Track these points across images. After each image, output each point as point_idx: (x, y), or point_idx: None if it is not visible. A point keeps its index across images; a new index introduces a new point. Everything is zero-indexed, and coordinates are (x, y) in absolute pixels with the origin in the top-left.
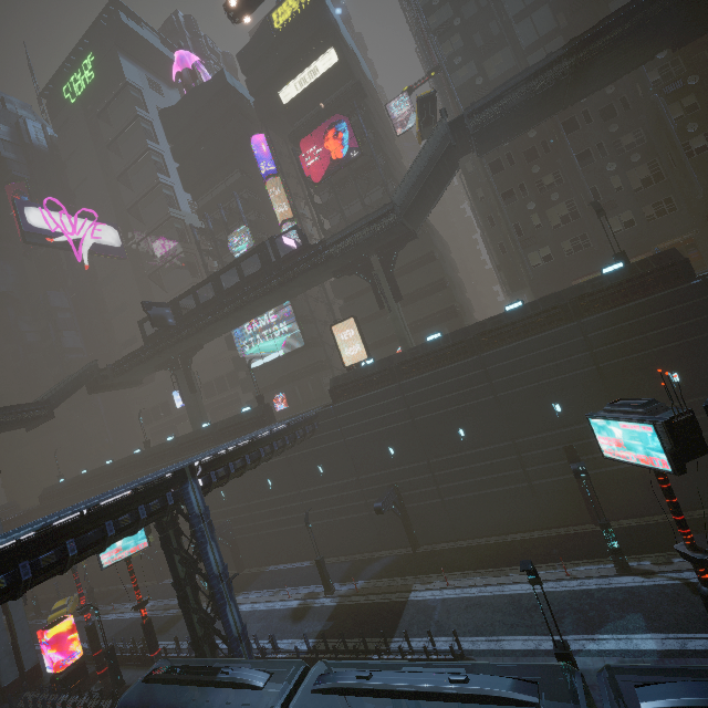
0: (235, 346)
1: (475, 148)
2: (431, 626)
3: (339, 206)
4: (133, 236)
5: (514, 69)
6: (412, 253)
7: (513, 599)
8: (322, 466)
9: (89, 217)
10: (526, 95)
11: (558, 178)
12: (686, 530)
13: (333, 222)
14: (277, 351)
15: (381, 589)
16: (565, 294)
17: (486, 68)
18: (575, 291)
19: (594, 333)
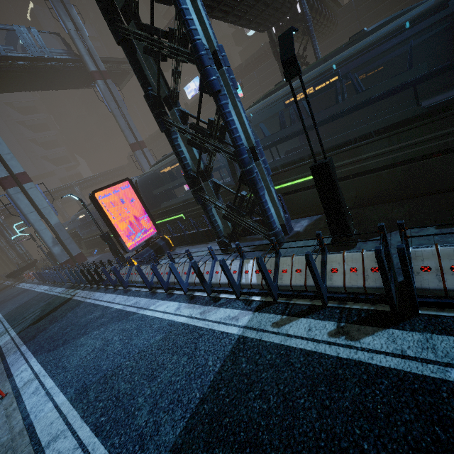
0: None
1: None
2: None
3: None
4: None
5: None
6: None
7: None
8: (335, 65)
9: None
10: None
11: None
12: None
13: None
14: None
15: None
16: None
17: None
18: None
19: None
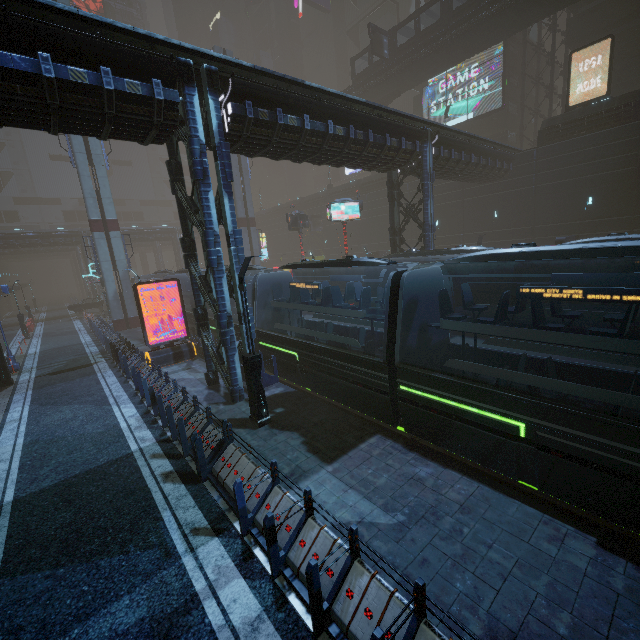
0: (420, 108)
1: None
2: None
3: None
4: None
5: None
6: None
7: None
8: (497, 212)
9: None
10: None
11: None
12: None
13: None
14: (465, 114)
15: None
16: None
17: None
18: None
19: None
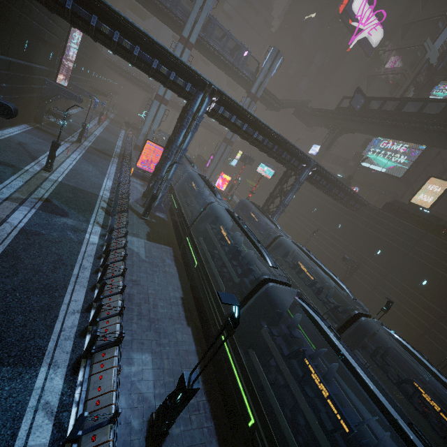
0: (365, 147)
1: None
2: None
3: None
4: (387, 44)
5: None
6: None
7: None
8: (341, 226)
9: (379, 17)
10: None
11: None
12: None
13: None
14: (382, 167)
15: None
16: None
17: None
18: None
19: None
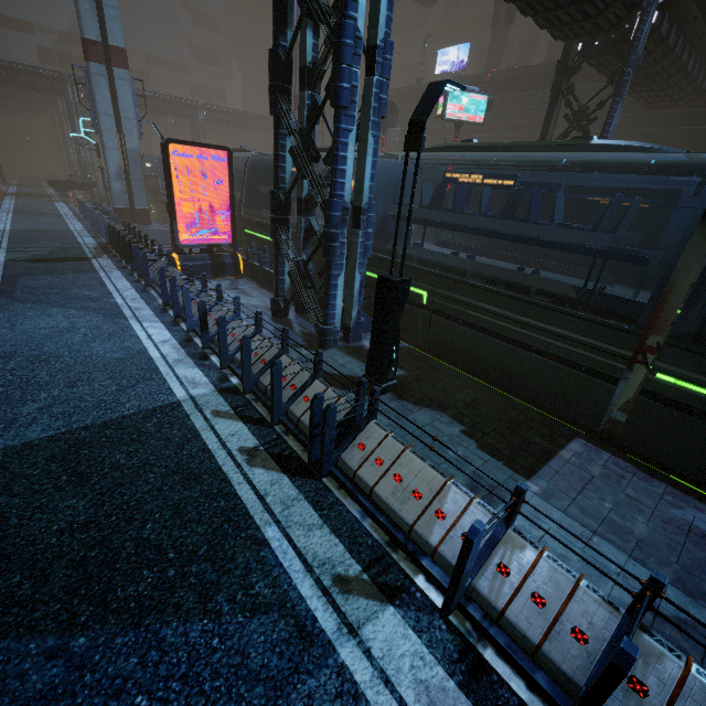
0: None
1: None
2: None
3: None
4: None
5: None
6: None
7: None
8: None
9: None
10: None
11: None
12: None
13: None
14: None
15: None
16: None
17: None
18: None
19: None
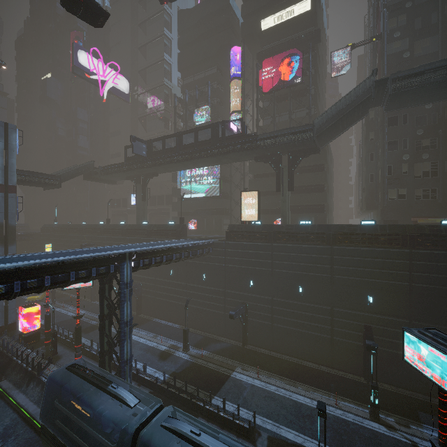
0: (176, 180)
1: (385, 104)
2: (240, 399)
3: (273, 113)
4: (137, 89)
5: (436, 53)
6: (309, 161)
7: (296, 404)
8: (206, 274)
9: (114, 68)
10: (442, 77)
11: (433, 144)
12: (444, 433)
13: (265, 123)
14: (201, 193)
15: (216, 361)
16: (408, 228)
17: (415, 46)
18: (417, 229)
19: (418, 262)
